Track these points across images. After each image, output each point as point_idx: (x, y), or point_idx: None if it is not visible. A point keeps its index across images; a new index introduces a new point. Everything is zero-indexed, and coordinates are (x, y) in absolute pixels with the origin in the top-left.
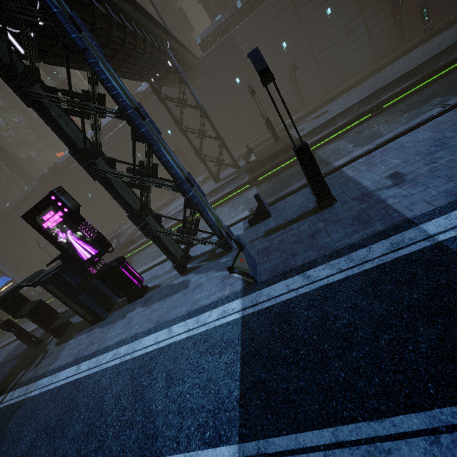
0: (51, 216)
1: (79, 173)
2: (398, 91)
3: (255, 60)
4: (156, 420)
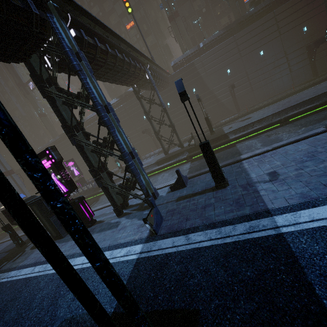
0: (44, 163)
1: None
2: (301, 110)
3: (178, 86)
4: (55, 324)
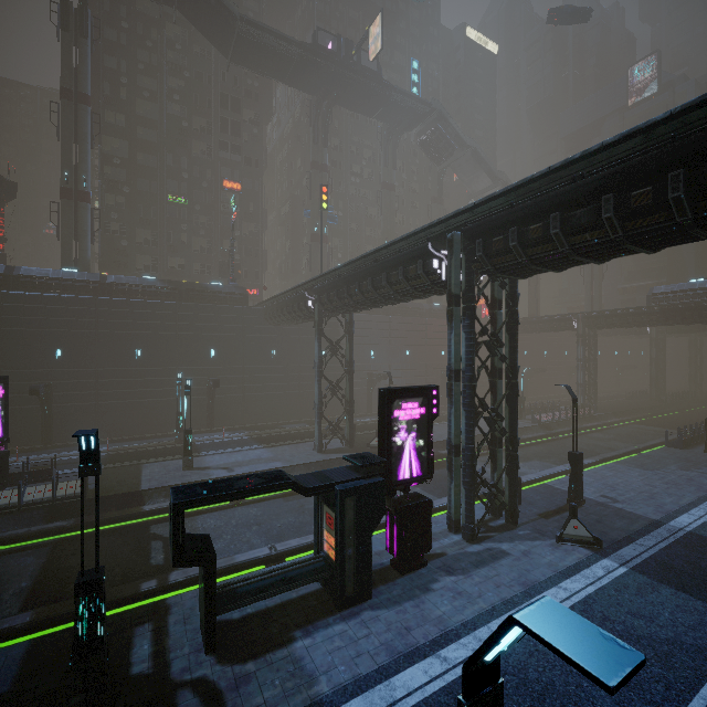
0: (411, 407)
1: None
2: None
3: (571, 392)
4: (684, 641)
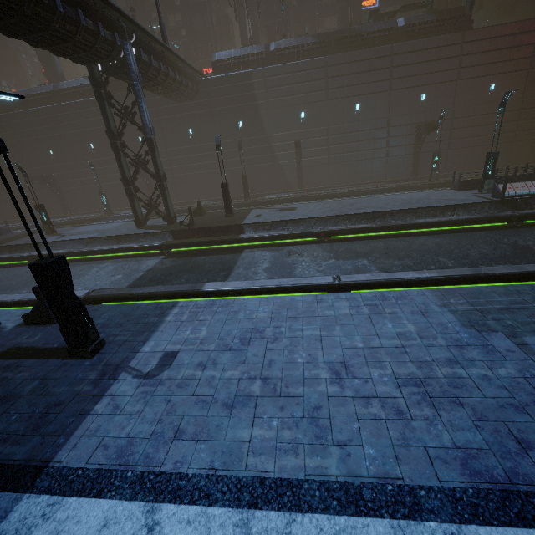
0: None
1: (2, 128)
2: (350, 228)
3: None
4: None
